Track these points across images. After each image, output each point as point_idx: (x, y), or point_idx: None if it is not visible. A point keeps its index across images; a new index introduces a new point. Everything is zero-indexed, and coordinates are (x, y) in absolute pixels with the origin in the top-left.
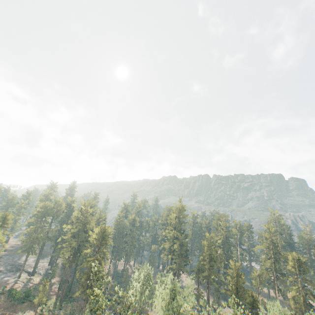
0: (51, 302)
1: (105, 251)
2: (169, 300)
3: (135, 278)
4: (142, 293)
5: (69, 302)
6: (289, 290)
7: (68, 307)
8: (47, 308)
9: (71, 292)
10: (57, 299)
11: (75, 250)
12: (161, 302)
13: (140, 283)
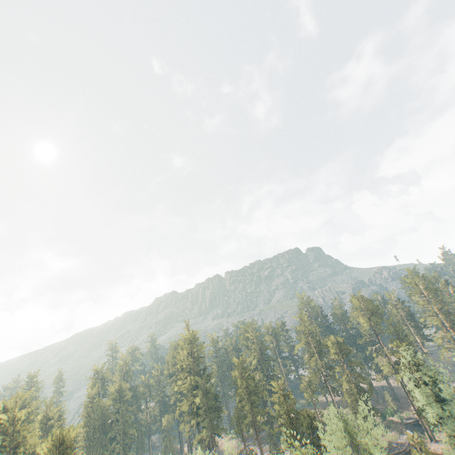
0: None
1: None
2: None
3: None
4: None
5: None
6: (340, 383)
7: None
8: None
9: None
10: None
11: None
12: None
13: None
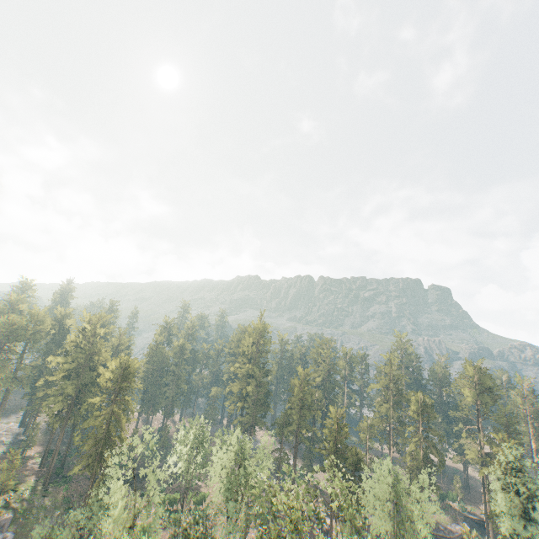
0: (27, 488)
1: (128, 399)
2: (233, 469)
3: (179, 440)
4: (191, 461)
5: (62, 485)
6: (407, 443)
7: (60, 493)
8: (19, 497)
9: (64, 469)
10: (38, 482)
11: (71, 399)
12: (220, 472)
13: (187, 446)
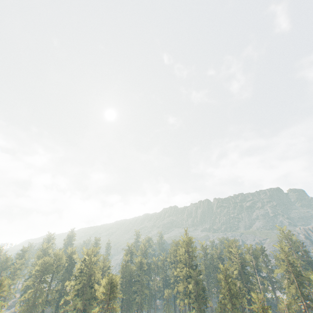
0: None
1: (115, 306)
2: None
3: None
4: None
5: None
6: None
7: None
8: None
9: None
10: None
11: (80, 311)
12: None
13: None
